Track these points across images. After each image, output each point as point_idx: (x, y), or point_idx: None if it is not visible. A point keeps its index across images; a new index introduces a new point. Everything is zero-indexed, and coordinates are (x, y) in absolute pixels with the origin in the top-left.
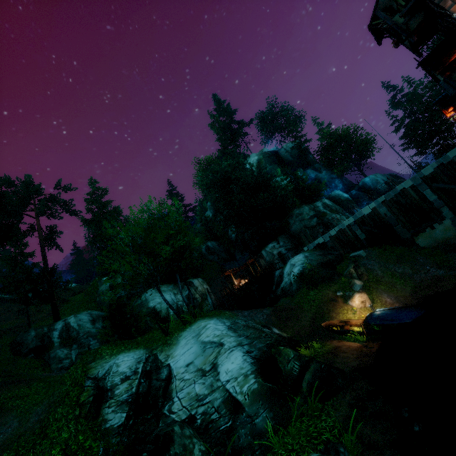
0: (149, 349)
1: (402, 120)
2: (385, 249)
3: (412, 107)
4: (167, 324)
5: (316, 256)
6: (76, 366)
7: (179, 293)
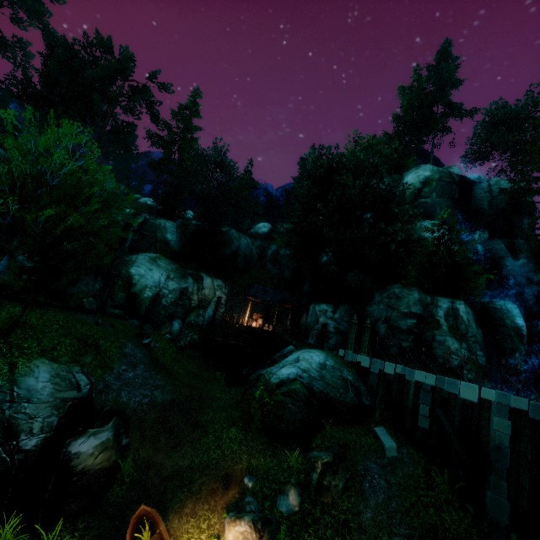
0: None
1: None
2: (431, 487)
3: None
4: None
5: (335, 378)
6: None
7: (176, 280)
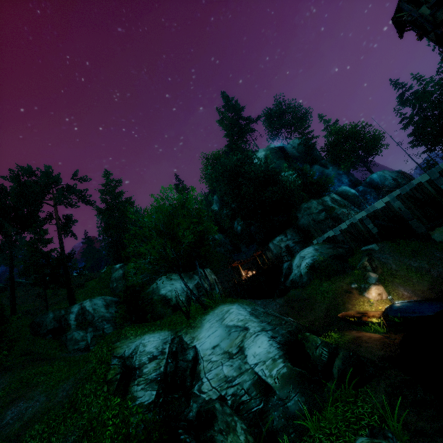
0: (174, 331)
1: (411, 117)
2: (398, 243)
3: (421, 104)
4: (189, 308)
5: (326, 249)
6: (100, 345)
7: (189, 282)
